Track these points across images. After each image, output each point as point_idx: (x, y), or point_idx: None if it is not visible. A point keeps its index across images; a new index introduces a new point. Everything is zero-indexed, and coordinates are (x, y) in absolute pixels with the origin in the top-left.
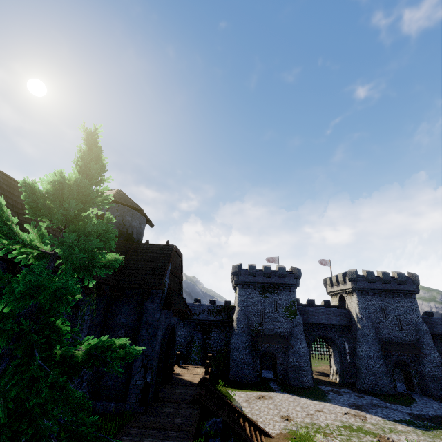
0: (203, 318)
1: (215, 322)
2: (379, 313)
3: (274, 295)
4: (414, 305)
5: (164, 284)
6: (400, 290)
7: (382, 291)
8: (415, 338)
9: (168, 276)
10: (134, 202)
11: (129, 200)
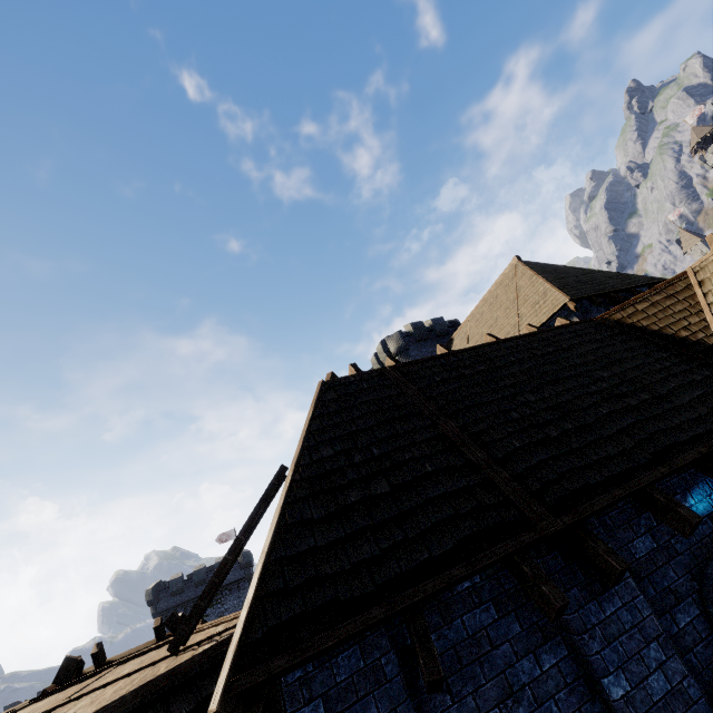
0: None
1: None
2: None
3: (217, 607)
4: None
5: None
6: None
7: None
8: None
9: None
10: None
11: None
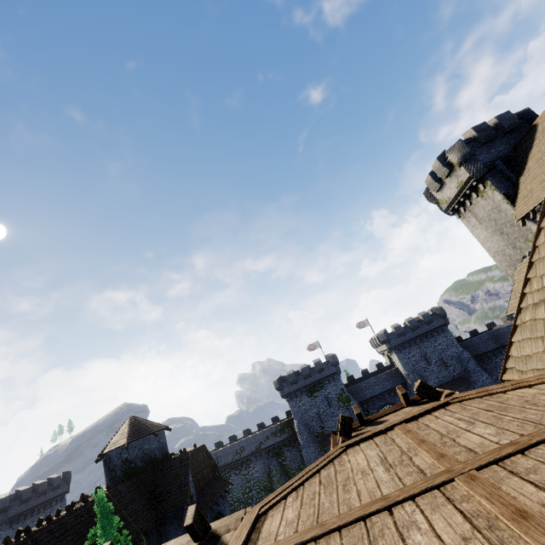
0: (270, 444)
1: (283, 442)
2: (422, 362)
3: (322, 391)
4: (450, 338)
5: (190, 497)
6: (431, 330)
7: (416, 338)
8: (461, 369)
9: (193, 484)
10: (146, 426)
11: (141, 427)
